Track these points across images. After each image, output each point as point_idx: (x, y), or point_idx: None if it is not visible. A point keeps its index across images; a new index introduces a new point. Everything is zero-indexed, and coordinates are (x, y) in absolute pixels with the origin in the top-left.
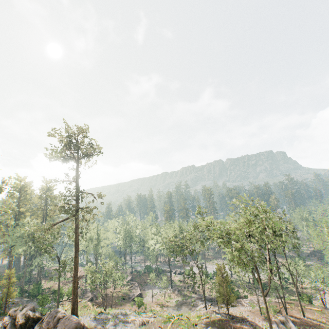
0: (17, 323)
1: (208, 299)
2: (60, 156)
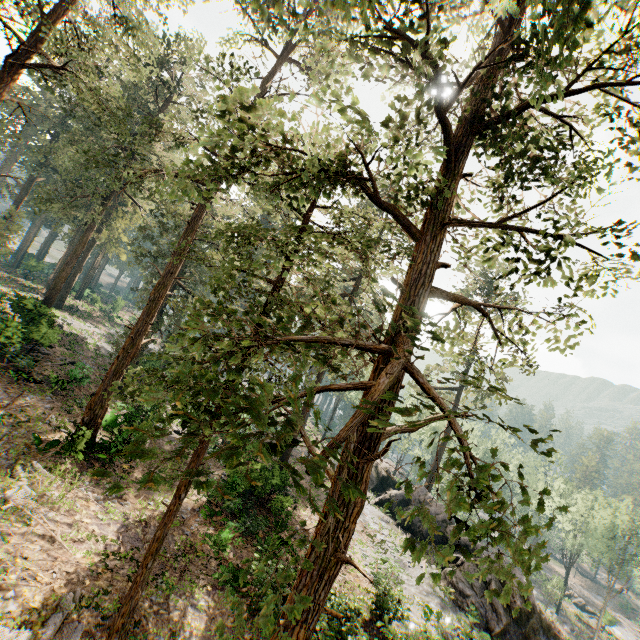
0: (379, 472)
1: None
2: None
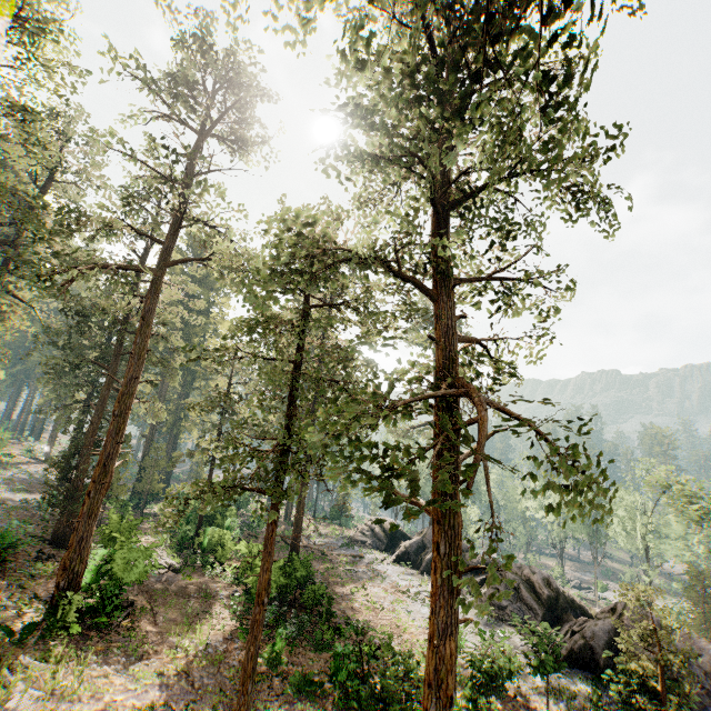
0: (386, 529)
1: None
2: (421, 336)
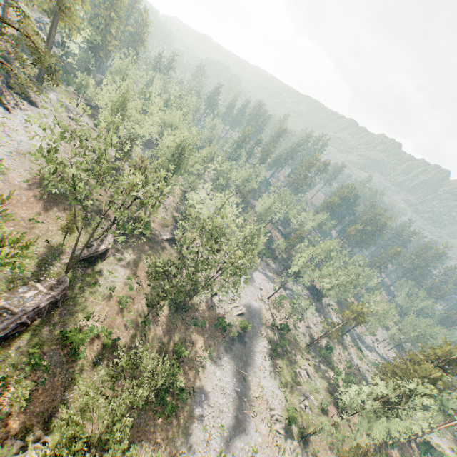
0: None
1: None
2: None
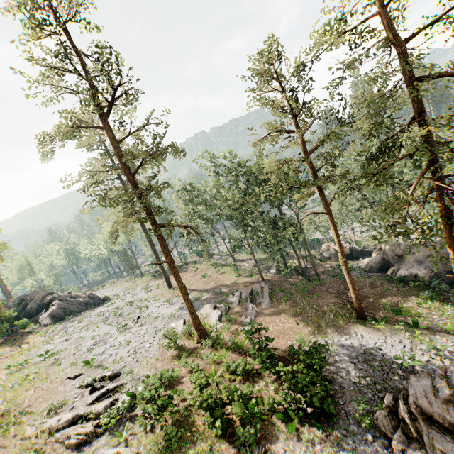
0: None
1: None
2: None
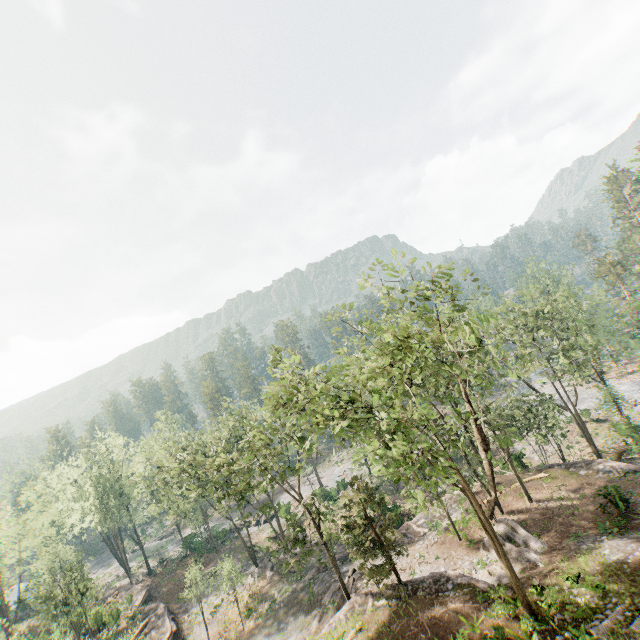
0: None
1: (344, 559)
2: None
